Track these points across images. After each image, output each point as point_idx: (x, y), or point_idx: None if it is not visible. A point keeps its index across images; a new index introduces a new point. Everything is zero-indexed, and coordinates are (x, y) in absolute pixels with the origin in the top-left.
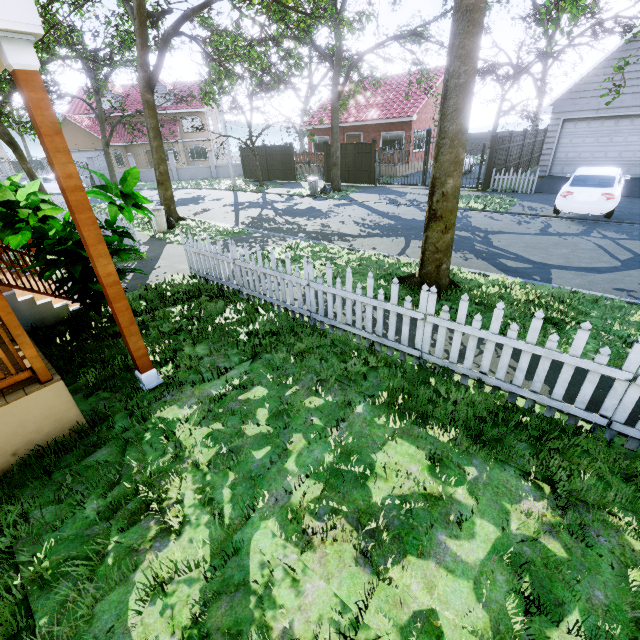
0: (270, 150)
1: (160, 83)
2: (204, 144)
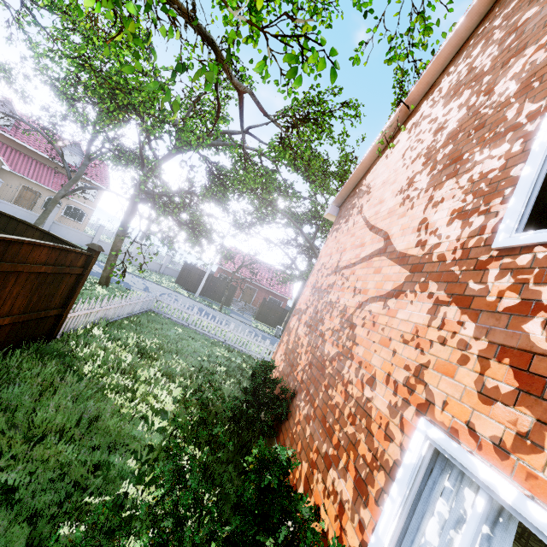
0: (217, 279)
1: (79, 147)
2: (87, 210)
